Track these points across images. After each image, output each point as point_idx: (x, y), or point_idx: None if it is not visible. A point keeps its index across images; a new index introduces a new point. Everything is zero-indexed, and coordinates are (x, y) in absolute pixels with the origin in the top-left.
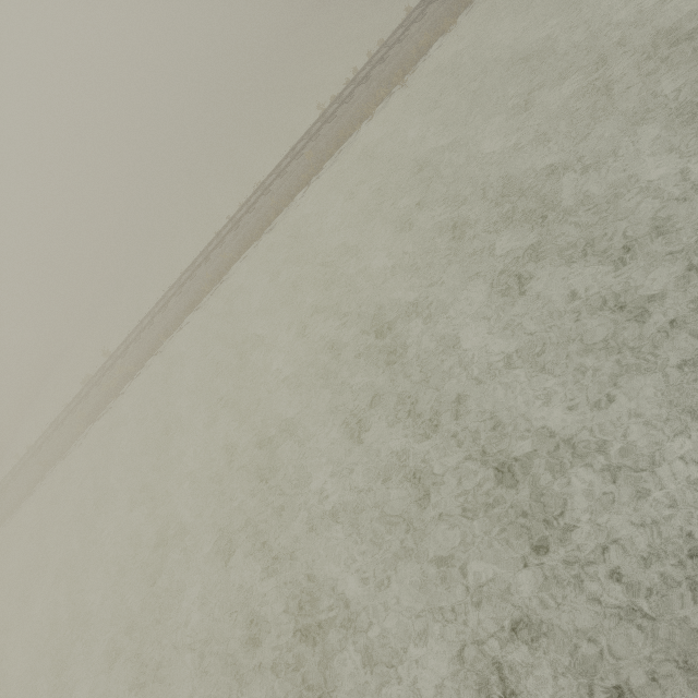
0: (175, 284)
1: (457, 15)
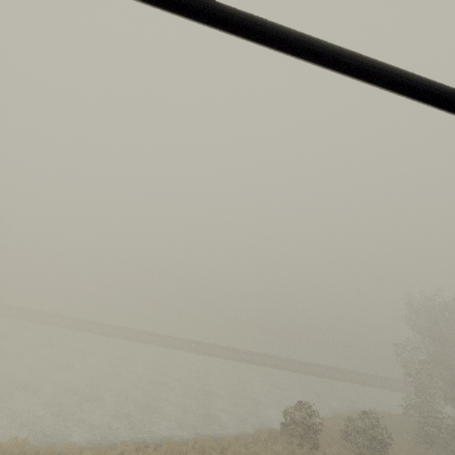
0: (101, 323)
1: (226, 358)
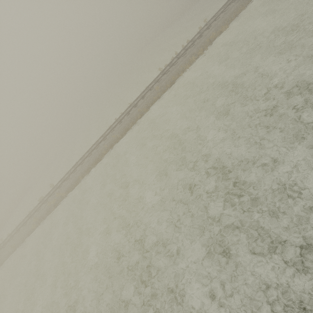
0: (88, 150)
1: (227, 25)
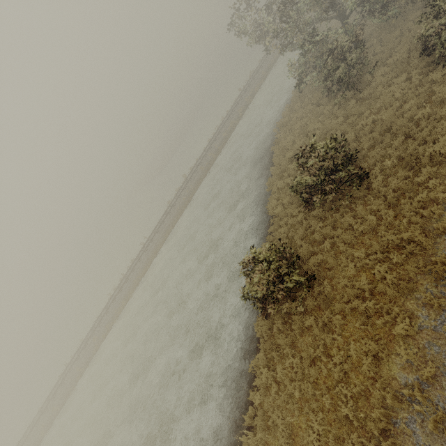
0: (30, 424)
1: (151, 262)
